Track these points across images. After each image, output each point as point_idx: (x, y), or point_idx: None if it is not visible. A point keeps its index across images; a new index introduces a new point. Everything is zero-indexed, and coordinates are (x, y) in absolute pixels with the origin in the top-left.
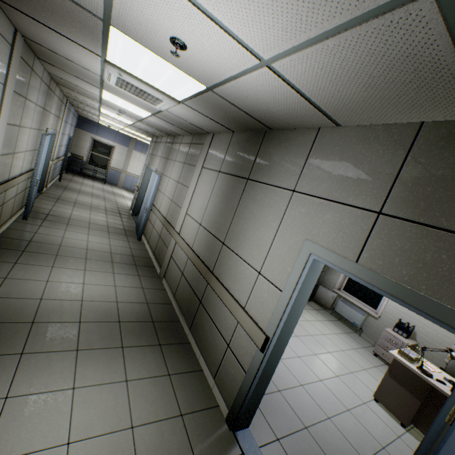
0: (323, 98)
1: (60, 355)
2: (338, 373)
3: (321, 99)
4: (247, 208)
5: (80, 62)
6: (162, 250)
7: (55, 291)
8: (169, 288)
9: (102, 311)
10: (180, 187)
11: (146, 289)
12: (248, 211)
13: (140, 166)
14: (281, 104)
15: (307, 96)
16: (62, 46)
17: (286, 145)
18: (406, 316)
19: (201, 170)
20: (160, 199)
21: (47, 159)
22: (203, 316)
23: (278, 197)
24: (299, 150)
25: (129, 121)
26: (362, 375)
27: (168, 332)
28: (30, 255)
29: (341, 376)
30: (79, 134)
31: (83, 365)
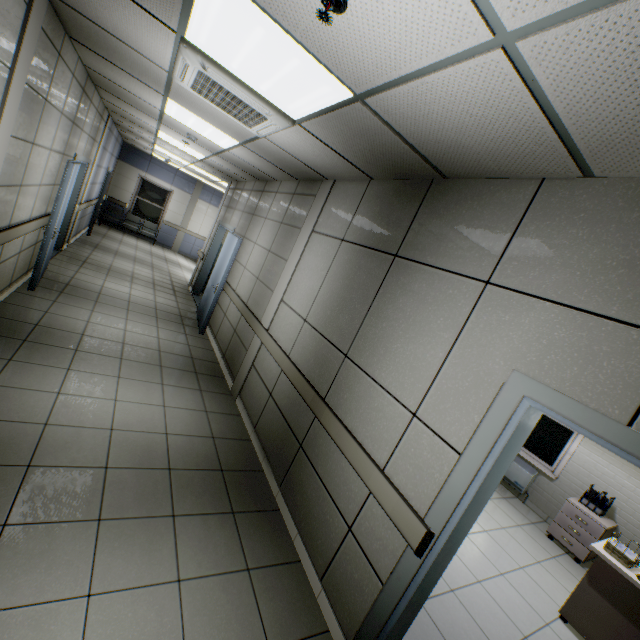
0: (590, 119)
1: (69, 528)
2: (503, 569)
3: (586, 121)
4: (392, 303)
5: (138, 45)
6: (237, 353)
7: (70, 410)
8: (247, 414)
9: (143, 449)
10: (272, 259)
11: (212, 414)
12: (395, 308)
13: (206, 222)
14: (489, 131)
15: (557, 114)
16: (111, 11)
17: (473, 204)
18: (600, 480)
19: (310, 235)
20: (238, 274)
21: (72, 201)
22: (305, 469)
23: (454, 291)
24: (500, 214)
25: (199, 153)
26: (536, 572)
27: (245, 489)
28: (34, 348)
29: (507, 574)
30: (121, 169)
31: (107, 548)
